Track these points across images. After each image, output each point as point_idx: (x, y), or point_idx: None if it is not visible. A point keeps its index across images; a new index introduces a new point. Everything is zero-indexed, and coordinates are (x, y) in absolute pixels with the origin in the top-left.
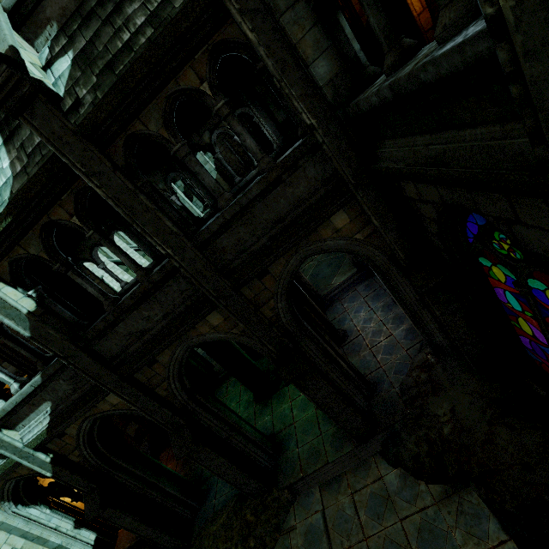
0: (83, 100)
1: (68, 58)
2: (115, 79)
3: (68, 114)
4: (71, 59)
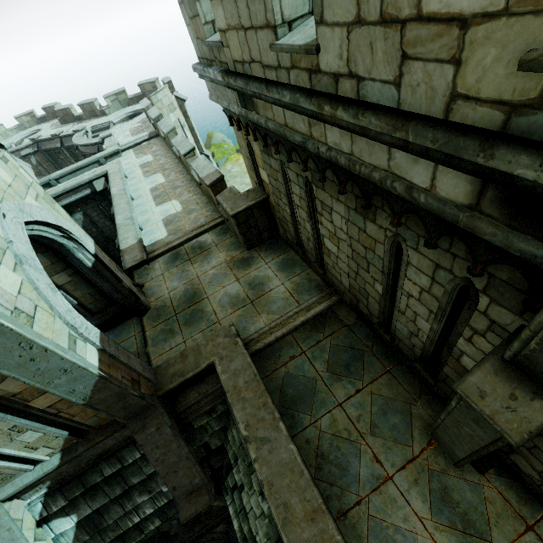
0: None
1: (71, 521)
2: None
3: None
4: (75, 522)
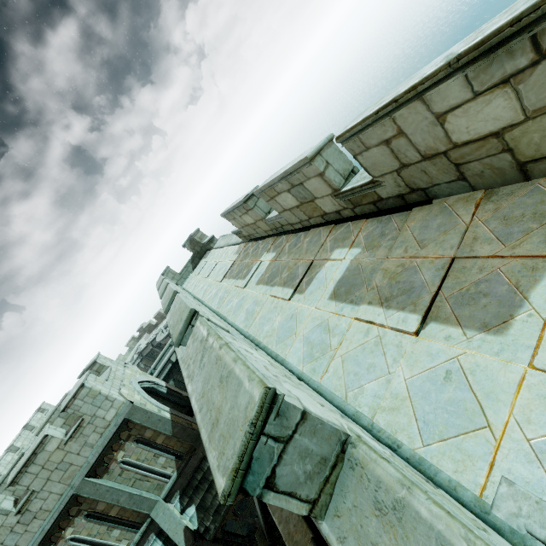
0: (209, 527)
1: (193, 508)
2: (221, 517)
3: (203, 534)
4: (195, 508)
